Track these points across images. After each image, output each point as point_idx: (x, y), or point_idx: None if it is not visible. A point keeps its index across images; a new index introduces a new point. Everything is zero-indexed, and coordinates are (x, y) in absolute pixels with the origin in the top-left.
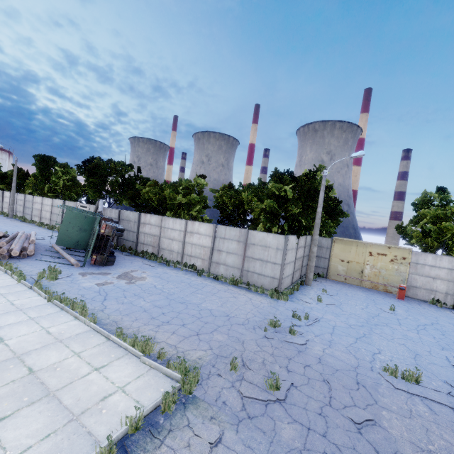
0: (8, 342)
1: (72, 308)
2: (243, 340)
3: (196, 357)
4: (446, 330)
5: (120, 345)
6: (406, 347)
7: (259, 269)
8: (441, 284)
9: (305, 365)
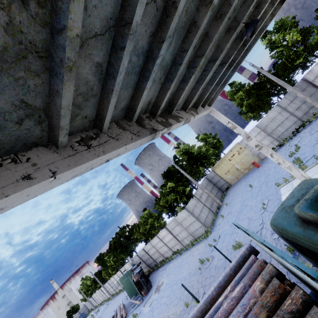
0: None
1: None
2: (193, 284)
3: (179, 311)
4: (269, 178)
5: None
6: (248, 218)
7: (193, 228)
8: (264, 141)
9: (210, 277)
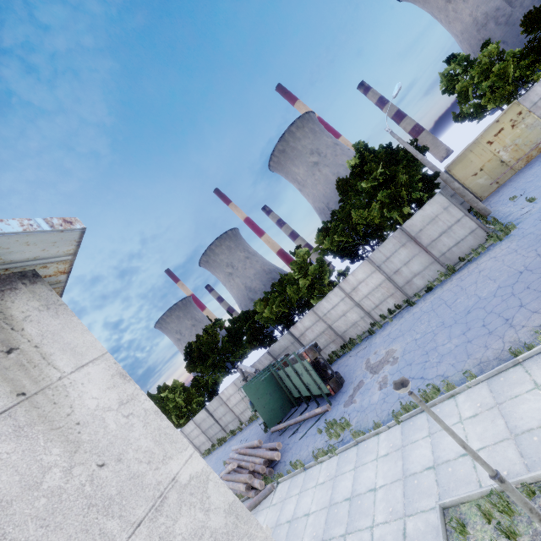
0: (477, 448)
1: (430, 400)
2: None
3: None
4: None
5: (540, 350)
6: None
7: (451, 240)
8: None
9: None
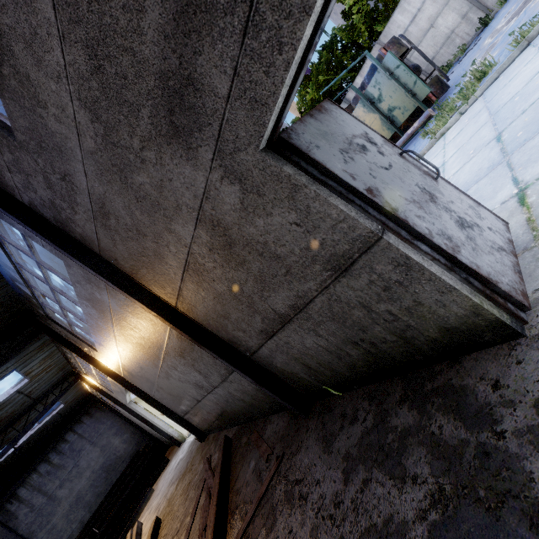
0: None
1: None
2: None
3: None
4: None
5: None
6: None
7: None
8: None
9: None
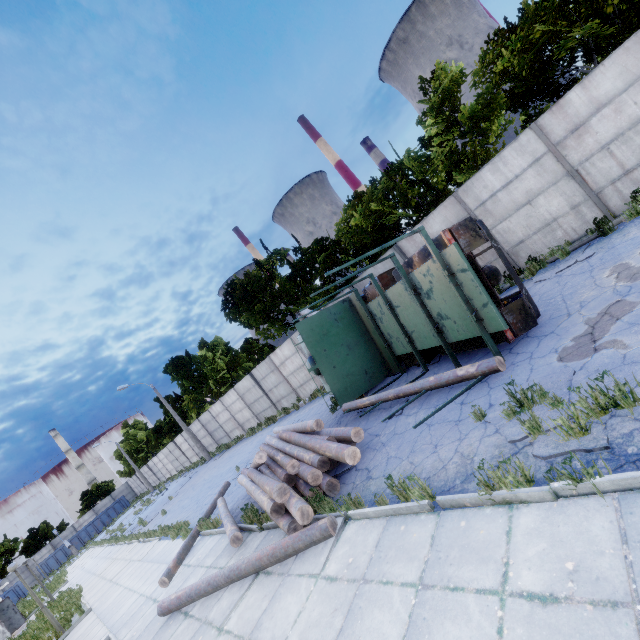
0: None
1: None
2: None
3: None
4: None
5: None
6: None
7: None
8: None
9: None
